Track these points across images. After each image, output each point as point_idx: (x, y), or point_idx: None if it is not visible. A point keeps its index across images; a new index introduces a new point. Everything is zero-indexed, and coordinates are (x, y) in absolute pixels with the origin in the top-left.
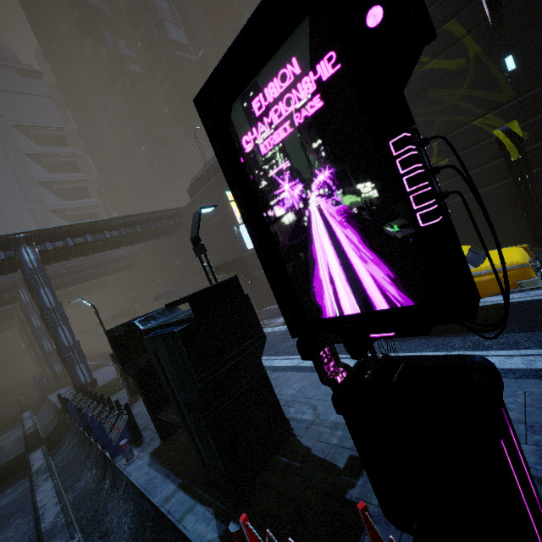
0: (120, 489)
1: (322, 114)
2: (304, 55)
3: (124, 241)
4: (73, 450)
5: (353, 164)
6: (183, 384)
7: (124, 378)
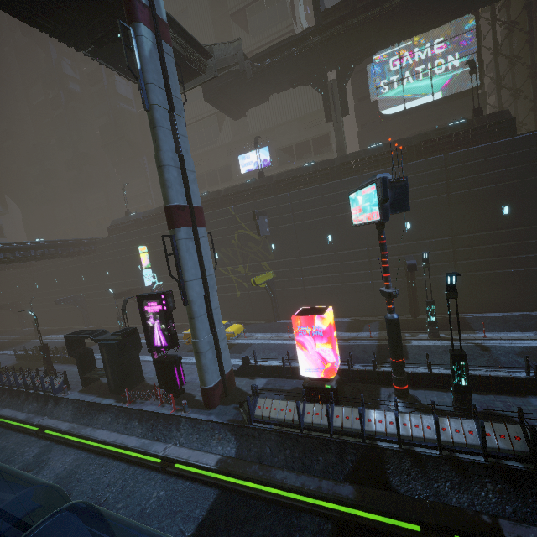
0: (62, 404)
1: (159, 312)
2: (158, 303)
3: (44, 258)
4: (5, 401)
5: (162, 322)
6: (112, 359)
7: (46, 361)
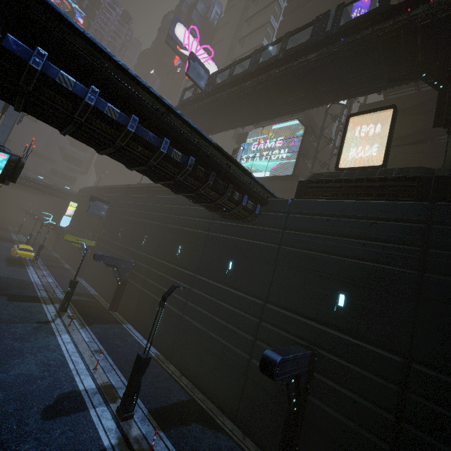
0: None
1: None
2: None
3: (34, 189)
4: None
5: None
6: None
7: None
